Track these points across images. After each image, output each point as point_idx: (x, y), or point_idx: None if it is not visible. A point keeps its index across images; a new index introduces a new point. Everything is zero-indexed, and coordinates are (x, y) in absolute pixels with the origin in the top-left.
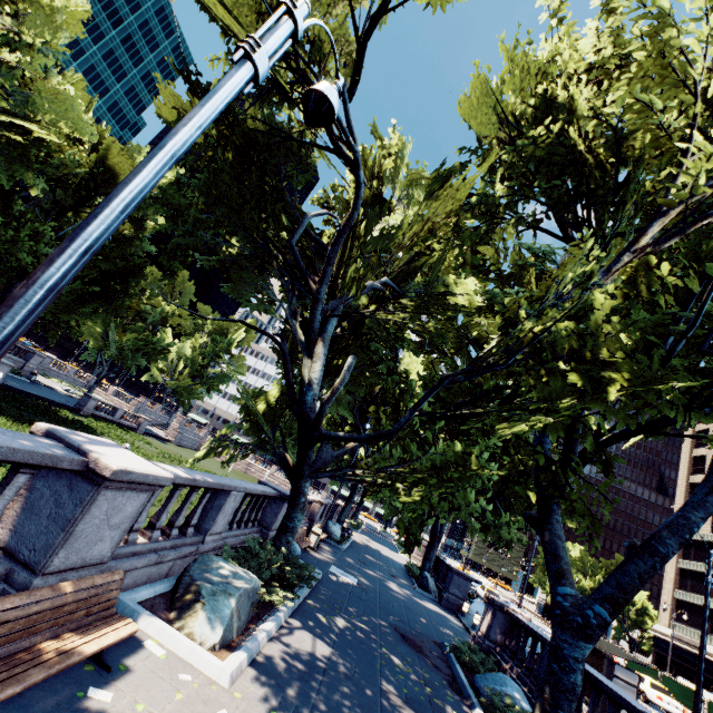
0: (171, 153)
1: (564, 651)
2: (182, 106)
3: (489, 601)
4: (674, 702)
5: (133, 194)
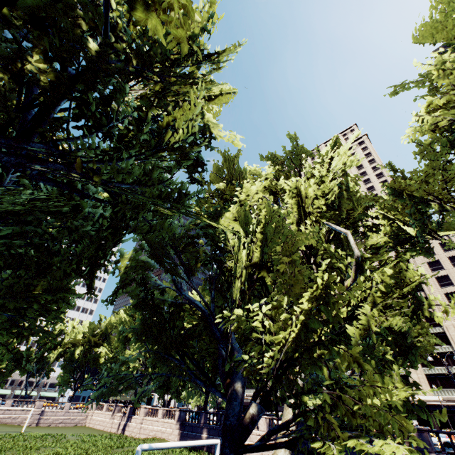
0: None
1: None
2: None
3: None
4: None
5: None
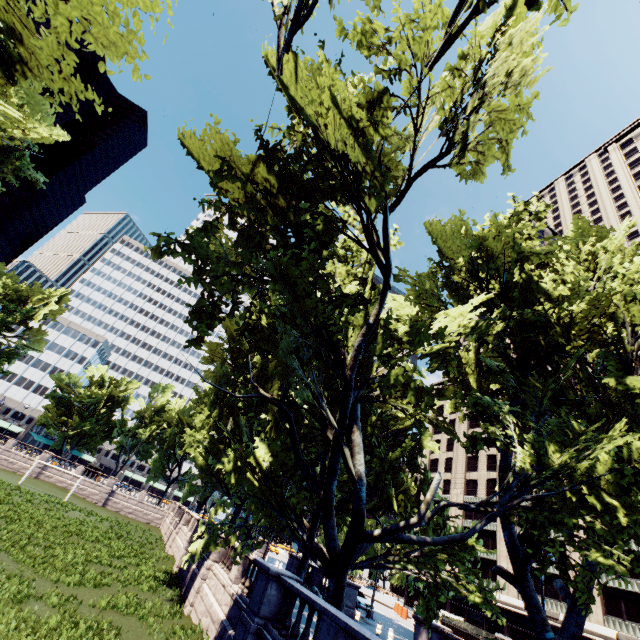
0: None
1: None
2: (233, 158)
3: (421, 622)
4: None
5: None
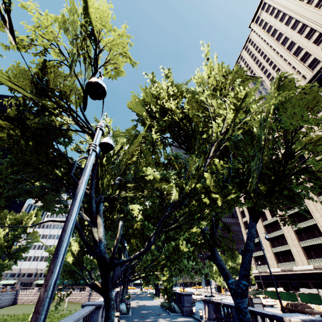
0: (80, 199)
1: (240, 307)
2: None
3: (204, 301)
4: (271, 300)
5: (73, 224)
